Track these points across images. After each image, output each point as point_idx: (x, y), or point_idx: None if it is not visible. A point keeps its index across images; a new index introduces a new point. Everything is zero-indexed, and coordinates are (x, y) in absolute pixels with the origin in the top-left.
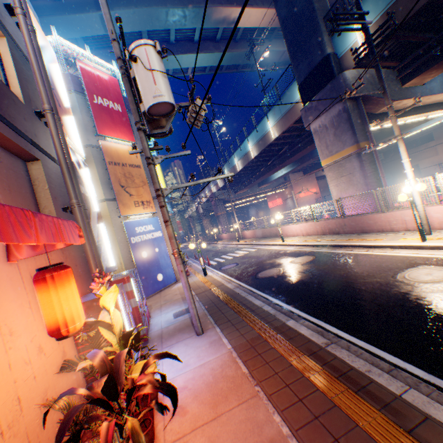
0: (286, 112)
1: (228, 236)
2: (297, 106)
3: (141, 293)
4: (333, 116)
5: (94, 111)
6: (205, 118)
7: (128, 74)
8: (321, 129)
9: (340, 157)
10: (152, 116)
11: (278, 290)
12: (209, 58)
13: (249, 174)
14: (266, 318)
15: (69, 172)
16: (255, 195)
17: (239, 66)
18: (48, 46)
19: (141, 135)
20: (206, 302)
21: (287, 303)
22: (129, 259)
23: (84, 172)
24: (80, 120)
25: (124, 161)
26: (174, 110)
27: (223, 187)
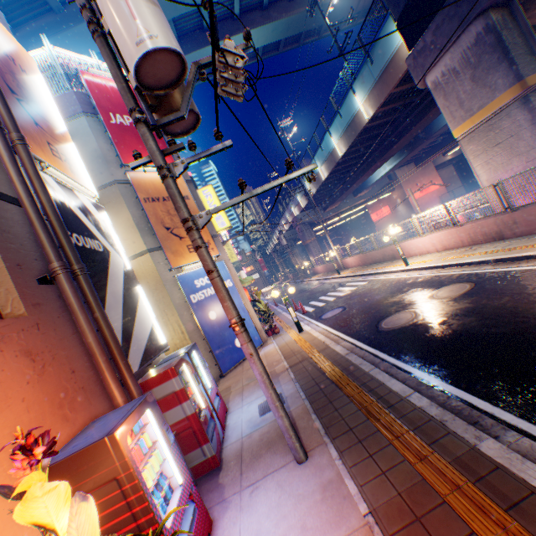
0: (382, 72)
1: (323, 268)
2: (398, 57)
3: (208, 378)
4: (466, 48)
5: (113, 135)
6: (247, 76)
7: (103, 31)
8: (446, 78)
9: (488, 114)
10: (151, 91)
11: (426, 354)
12: (258, 35)
13: (339, 182)
14: (424, 428)
15: (40, 219)
16: (352, 207)
17: (301, 35)
18: (15, 46)
19: (142, 130)
20: (306, 384)
21: (456, 385)
22: (192, 326)
23: (95, 217)
24: (97, 151)
25: (164, 194)
26: (185, 68)
27: (307, 206)
